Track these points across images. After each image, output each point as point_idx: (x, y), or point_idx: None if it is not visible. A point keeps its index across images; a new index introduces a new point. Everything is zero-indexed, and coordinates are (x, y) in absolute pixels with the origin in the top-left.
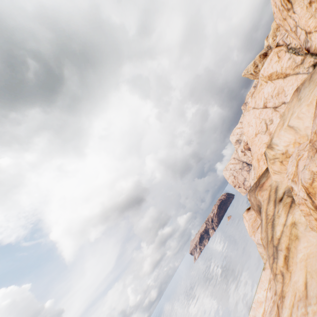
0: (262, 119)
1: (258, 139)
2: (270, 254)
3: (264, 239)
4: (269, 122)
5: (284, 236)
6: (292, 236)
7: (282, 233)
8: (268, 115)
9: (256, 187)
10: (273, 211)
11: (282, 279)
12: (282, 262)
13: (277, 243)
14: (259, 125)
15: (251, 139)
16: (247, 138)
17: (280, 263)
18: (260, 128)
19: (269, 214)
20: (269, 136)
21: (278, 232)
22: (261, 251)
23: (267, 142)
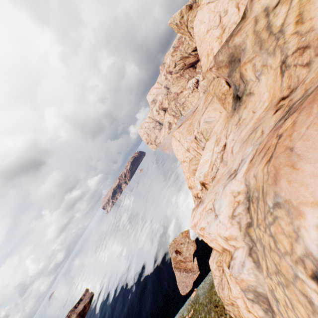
0: (217, 12)
1: (209, 35)
2: (271, 43)
3: (253, 52)
4: (224, 13)
5: (291, 15)
6: (304, 3)
7: (287, 16)
8: (224, 6)
9: (229, 40)
10: (267, 21)
11: (296, 35)
12: (293, 28)
13: (280, 28)
14: (212, 20)
15: (202, 38)
16: (198, 38)
17: (289, 32)
18: (213, 23)
19: (260, 29)
20: (221, 29)
21: (280, 22)
22: (207, 128)
23: (219, 35)
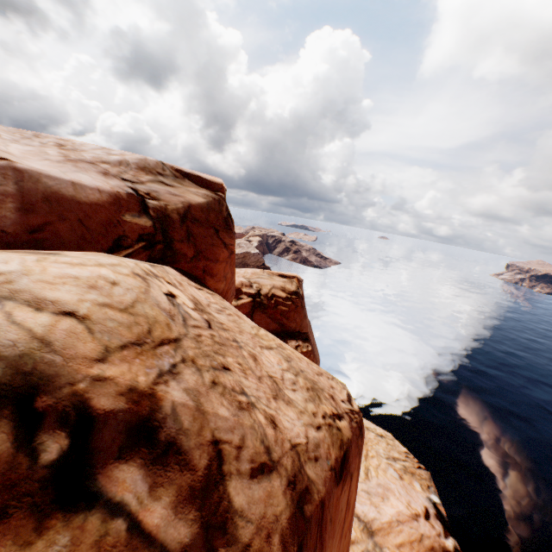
0: None
1: None
2: None
3: None
4: None
5: None
6: None
7: None
8: None
9: None
10: None
11: None
12: None
13: None
14: None
15: None
16: None
17: None
18: None
19: None
20: None
21: None
22: None
23: None
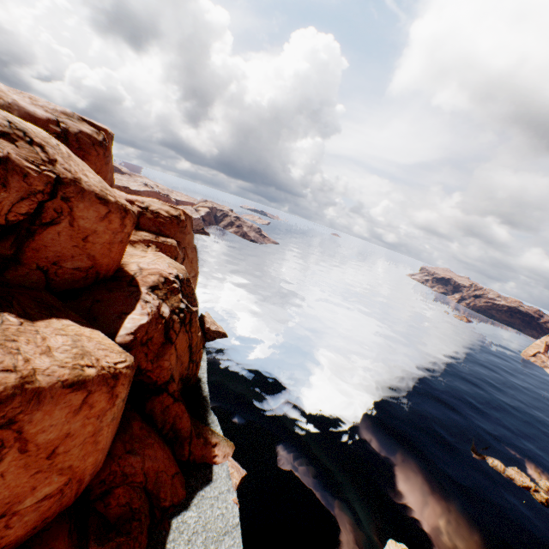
0: None
1: None
2: None
3: None
4: None
5: None
6: None
7: None
8: None
9: None
10: None
11: None
12: None
13: None
14: None
15: None
16: None
17: None
18: None
19: None
20: None
21: None
22: None
23: None
